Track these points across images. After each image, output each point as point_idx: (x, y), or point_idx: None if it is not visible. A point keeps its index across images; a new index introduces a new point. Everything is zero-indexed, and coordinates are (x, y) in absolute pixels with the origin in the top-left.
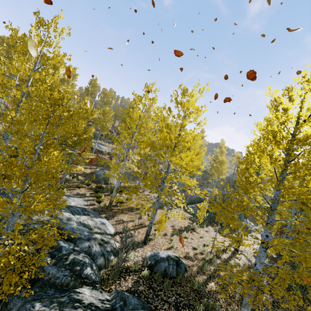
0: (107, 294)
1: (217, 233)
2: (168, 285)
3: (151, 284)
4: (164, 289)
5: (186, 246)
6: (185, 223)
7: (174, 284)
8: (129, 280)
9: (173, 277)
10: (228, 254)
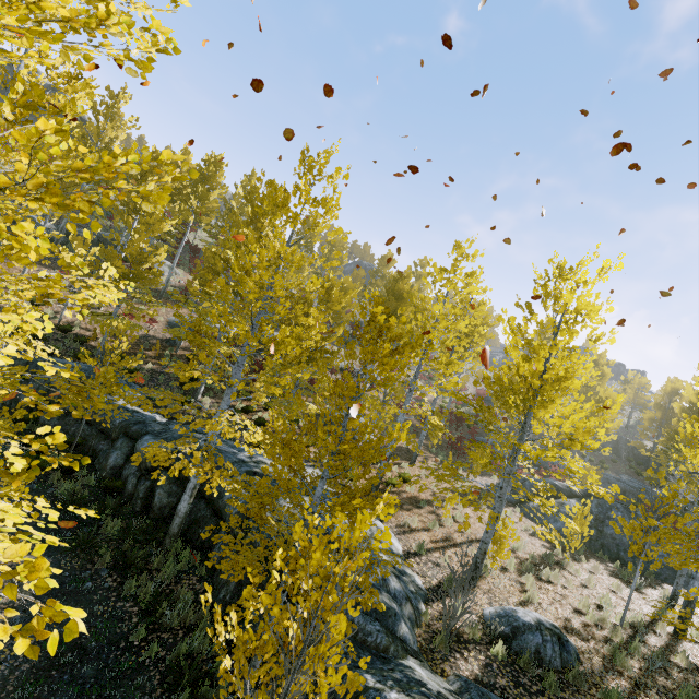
0: (443, 680)
1: (617, 579)
2: (554, 685)
3: (516, 675)
4: (548, 692)
5: (558, 603)
6: (536, 547)
7: (564, 686)
8: (470, 659)
9: (557, 670)
10: (662, 638)
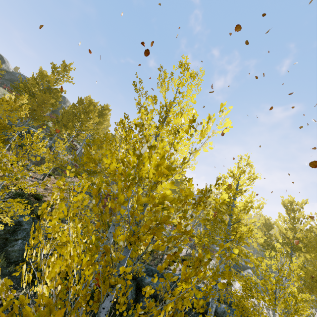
0: None
1: None
2: None
3: None
4: None
5: None
6: None
7: None
8: None
9: None
10: None
